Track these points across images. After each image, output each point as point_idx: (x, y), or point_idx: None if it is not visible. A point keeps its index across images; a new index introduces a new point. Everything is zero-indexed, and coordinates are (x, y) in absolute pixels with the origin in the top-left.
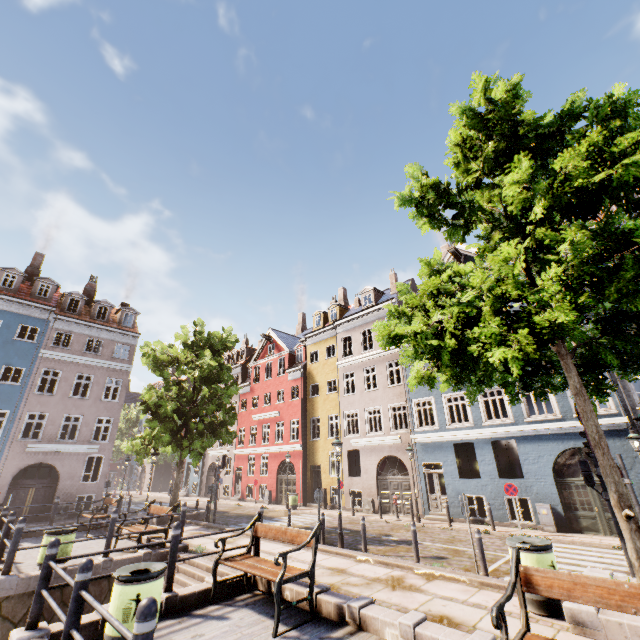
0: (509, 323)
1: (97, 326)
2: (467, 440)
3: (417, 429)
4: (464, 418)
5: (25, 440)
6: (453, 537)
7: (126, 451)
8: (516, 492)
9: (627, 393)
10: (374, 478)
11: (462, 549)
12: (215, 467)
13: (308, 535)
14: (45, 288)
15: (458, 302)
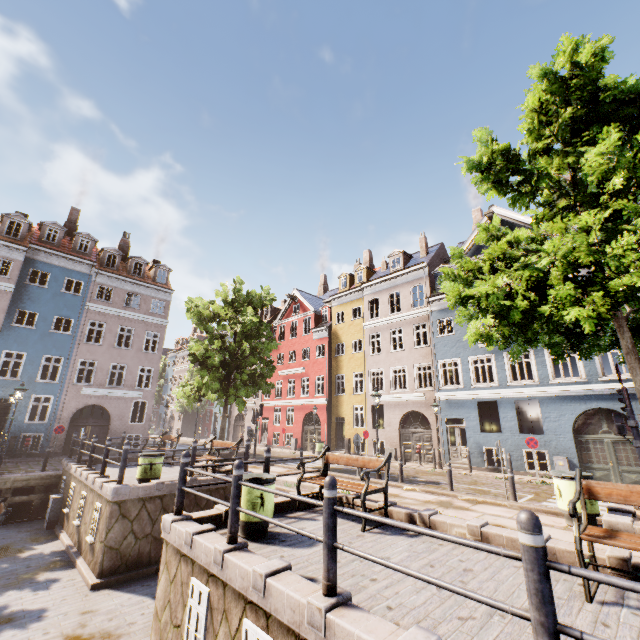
0: (582, 287)
1: (135, 282)
2: (491, 399)
3: (442, 388)
4: (483, 380)
5: (79, 384)
6: (475, 481)
7: (178, 396)
8: (537, 445)
9: None
10: (397, 430)
11: (486, 489)
12: (242, 417)
13: (380, 461)
14: (85, 243)
15: (521, 267)
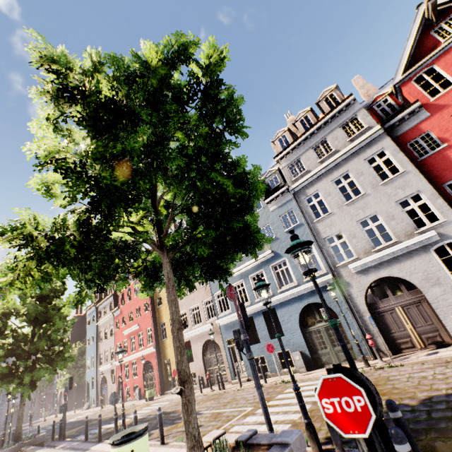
0: None
1: None
2: (249, 315)
3: (219, 315)
4: None
5: None
6: (233, 398)
7: None
8: (273, 349)
9: (330, 256)
10: (201, 360)
11: (224, 411)
12: (106, 379)
13: None
14: None
15: None
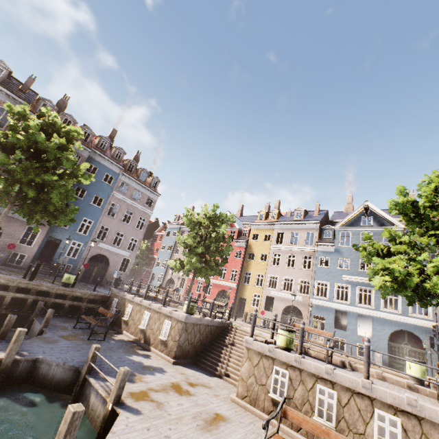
0: None
1: (141, 184)
2: (344, 310)
3: (315, 296)
4: None
5: (98, 240)
6: None
7: (171, 265)
8: None
9: None
10: (280, 314)
11: None
12: (172, 281)
13: (329, 334)
14: (119, 154)
15: (410, 258)
